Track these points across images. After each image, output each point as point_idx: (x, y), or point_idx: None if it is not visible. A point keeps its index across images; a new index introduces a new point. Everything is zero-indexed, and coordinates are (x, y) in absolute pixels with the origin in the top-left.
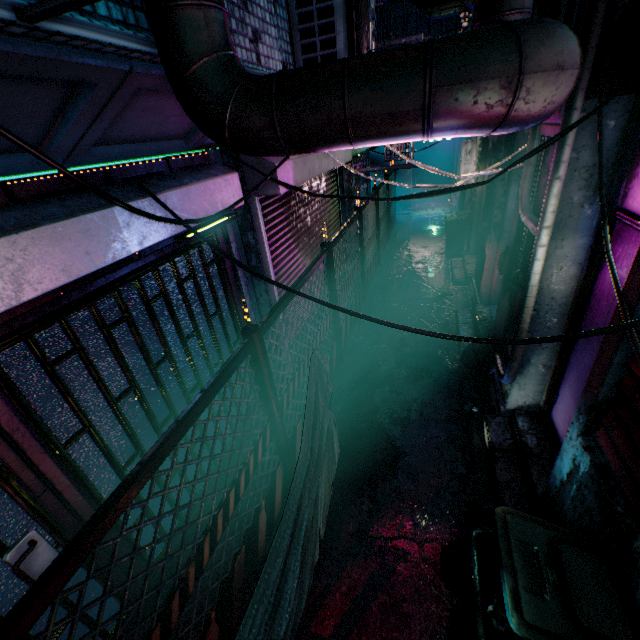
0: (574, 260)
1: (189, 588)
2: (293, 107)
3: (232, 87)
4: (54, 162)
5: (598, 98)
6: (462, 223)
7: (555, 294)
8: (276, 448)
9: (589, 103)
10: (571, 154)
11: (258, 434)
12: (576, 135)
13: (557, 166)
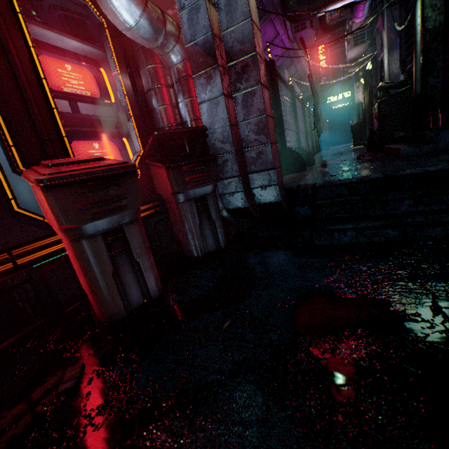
0: (399, 59)
1: (288, 127)
2: (313, 3)
3: (299, 5)
4: (281, 5)
5: (388, 2)
6: (360, 124)
7: (396, 75)
8: (297, 140)
9: (388, 9)
10: (387, 25)
11: (293, 123)
12: (387, 19)
13: (383, 27)
